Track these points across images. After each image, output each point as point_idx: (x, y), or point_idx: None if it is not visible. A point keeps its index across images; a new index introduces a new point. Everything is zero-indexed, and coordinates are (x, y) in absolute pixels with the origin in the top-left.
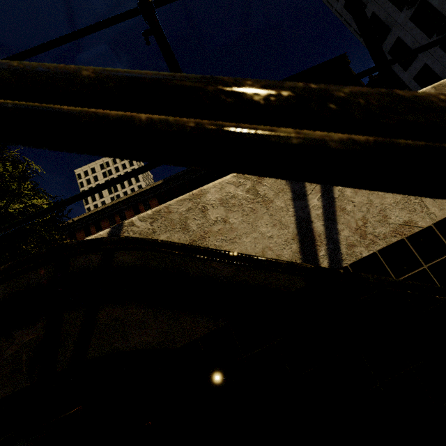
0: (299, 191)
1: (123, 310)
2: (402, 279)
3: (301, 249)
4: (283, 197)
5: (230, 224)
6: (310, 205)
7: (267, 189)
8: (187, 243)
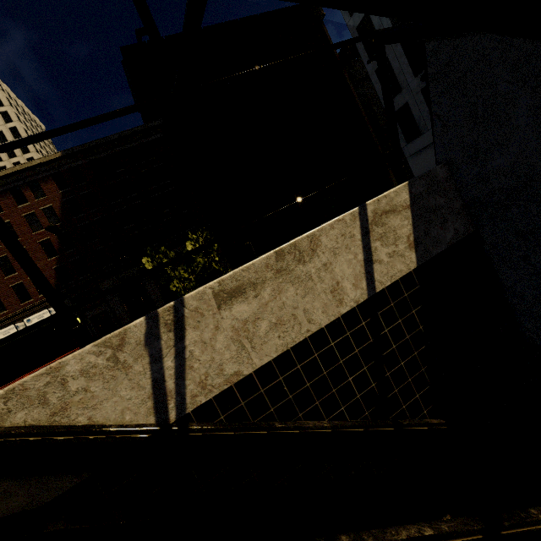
0: (156, 356)
1: None
2: (226, 415)
3: (155, 405)
4: (142, 362)
5: (91, 392)
6: (165, 367)
7: (127, 356)
8: (48, 416)
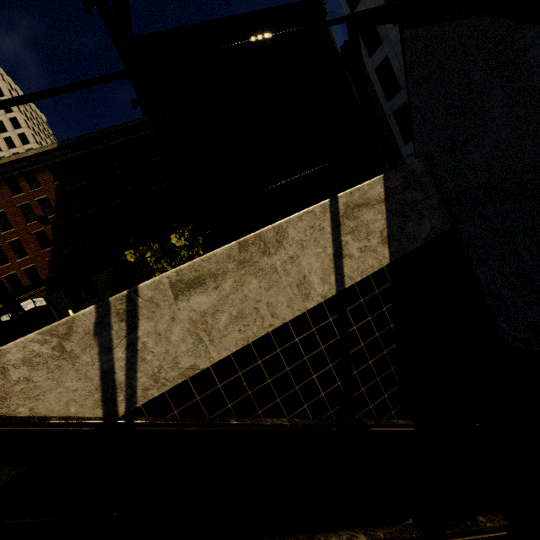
0: (106, 346)
1: None
2: (180, 410)
3: (103, 397)
4: (90, 352)
5: (34, 382)
6: (115, 358)
7: (74, 346)
8: None
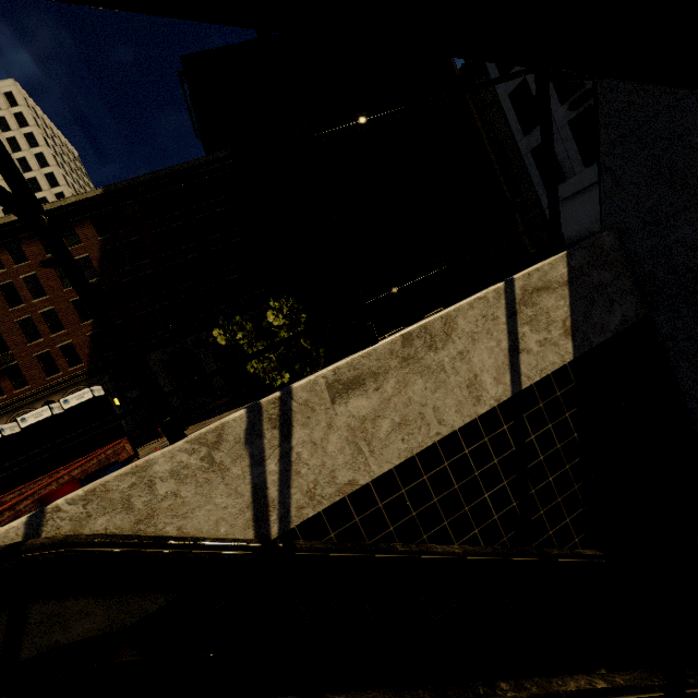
0: (258, 457)
1: (60, 604)
2: (337, 533)
3: (255, 516)
4: (241, 464)
5: (182, 498)
6: (267, 471)
7: (224, 456)
8: (132, 524)
